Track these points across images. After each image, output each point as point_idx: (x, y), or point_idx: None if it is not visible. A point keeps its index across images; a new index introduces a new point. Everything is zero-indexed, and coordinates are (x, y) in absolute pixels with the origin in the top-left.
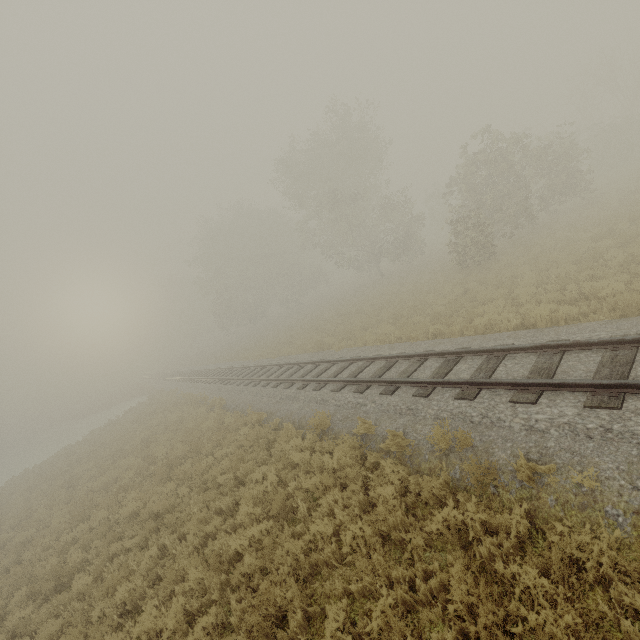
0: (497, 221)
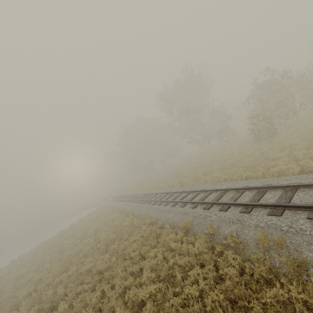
0: (275, 116)
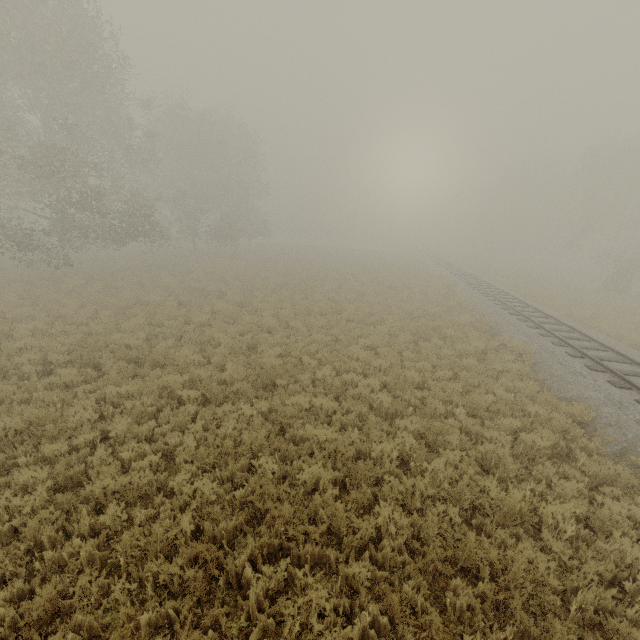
0: None
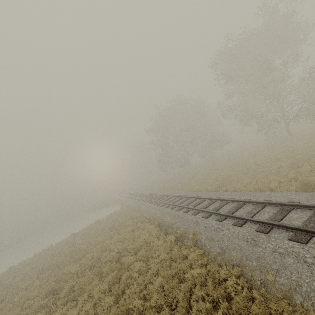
0: None
